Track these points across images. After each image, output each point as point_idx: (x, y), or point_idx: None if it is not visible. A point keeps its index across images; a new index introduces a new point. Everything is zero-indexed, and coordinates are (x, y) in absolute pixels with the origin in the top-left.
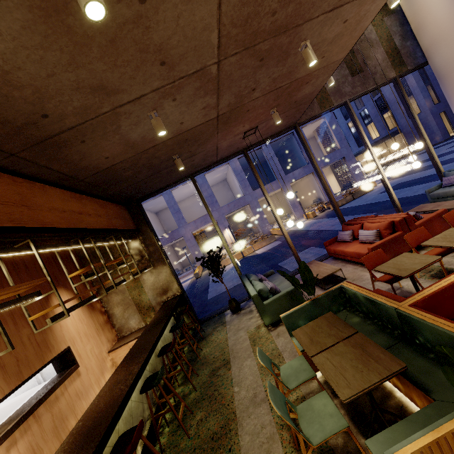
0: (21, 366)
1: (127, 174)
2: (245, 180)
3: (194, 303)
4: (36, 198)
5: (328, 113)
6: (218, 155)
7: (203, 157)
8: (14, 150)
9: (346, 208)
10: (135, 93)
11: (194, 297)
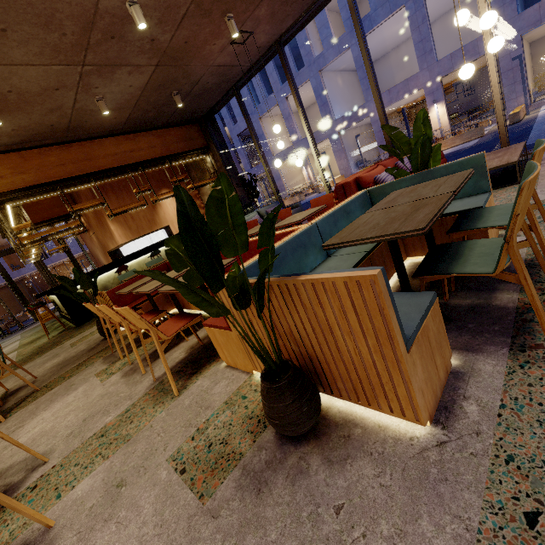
0: (139, 230)
1: (152, 115)
2: None
3: None
4: (95, 152)
5: None
6: (240, 64)
7: (217, 76)
8: (64, 136)
9: None
10: (70, 101)
11: None
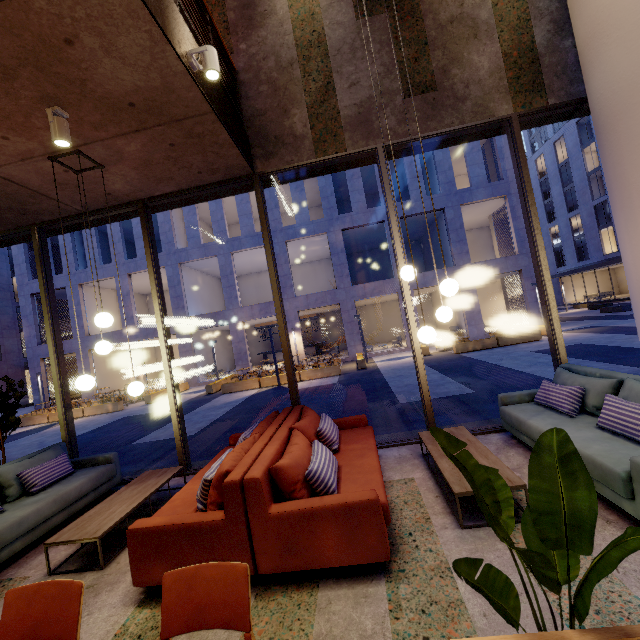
0: None
1: None
2: (343, 265)
3: (118, 441)
4: None
5: (513, 190)
6: (61, 199)
7: None
8: None
9: (469, 358)
10: None
11: (142, 428)
